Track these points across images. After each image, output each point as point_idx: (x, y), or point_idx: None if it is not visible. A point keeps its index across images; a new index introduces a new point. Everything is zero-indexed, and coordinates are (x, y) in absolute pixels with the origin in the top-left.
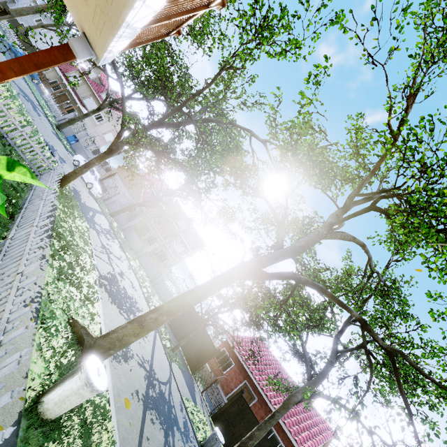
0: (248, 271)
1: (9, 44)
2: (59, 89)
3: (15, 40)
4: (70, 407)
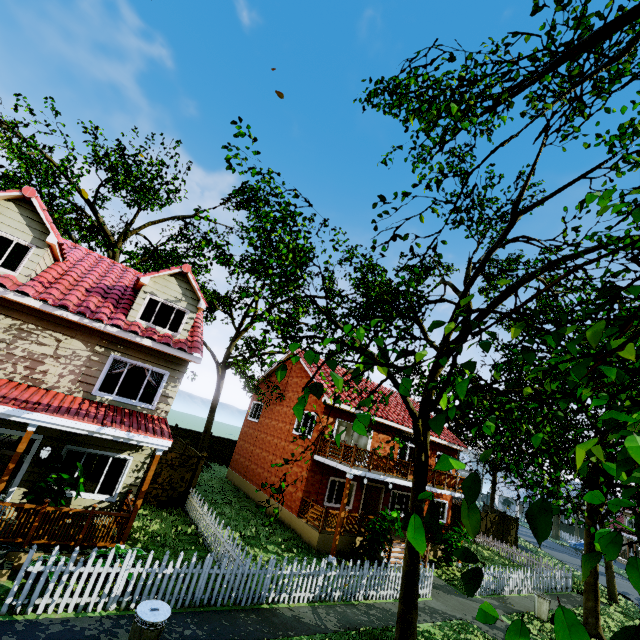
0: (587, 511)
1: (569, 545)
2: (637, 550)
3: (572, 540)
4: (540, 609)
